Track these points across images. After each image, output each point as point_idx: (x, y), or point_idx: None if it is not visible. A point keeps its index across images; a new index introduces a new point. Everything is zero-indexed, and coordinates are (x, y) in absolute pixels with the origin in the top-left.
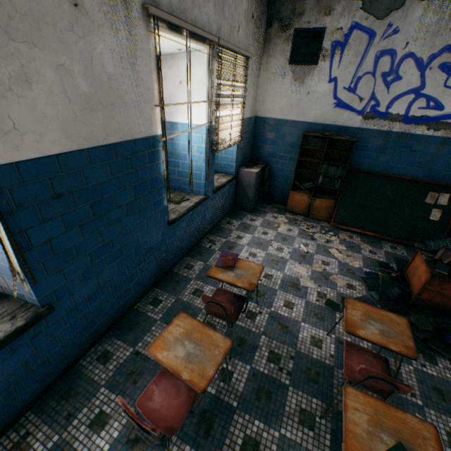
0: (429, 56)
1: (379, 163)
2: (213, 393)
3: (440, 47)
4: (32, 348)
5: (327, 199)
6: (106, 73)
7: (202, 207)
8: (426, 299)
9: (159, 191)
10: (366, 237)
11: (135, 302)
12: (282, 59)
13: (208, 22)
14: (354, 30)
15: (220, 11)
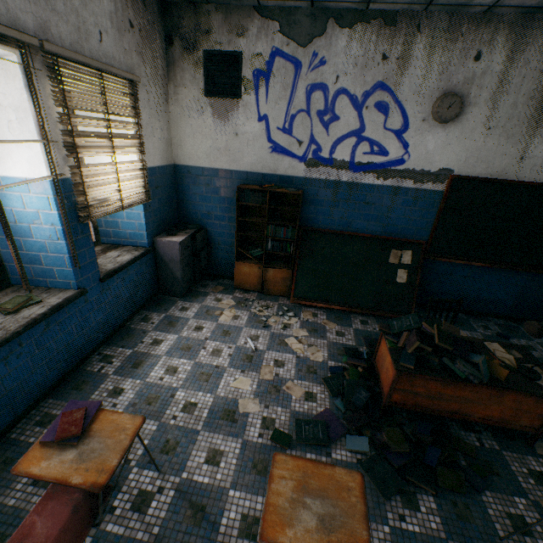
0: (363, 93)
1: (334, 220)
2: None
3: (372, 84)
4: None
5: (282, 268)
6: None
7: (76, 309)
8: (399, 401)
9: None
10: (333, 313)
11: None
12: (195, 89)
13: (7, 9)
14: (277, 57)
15: None
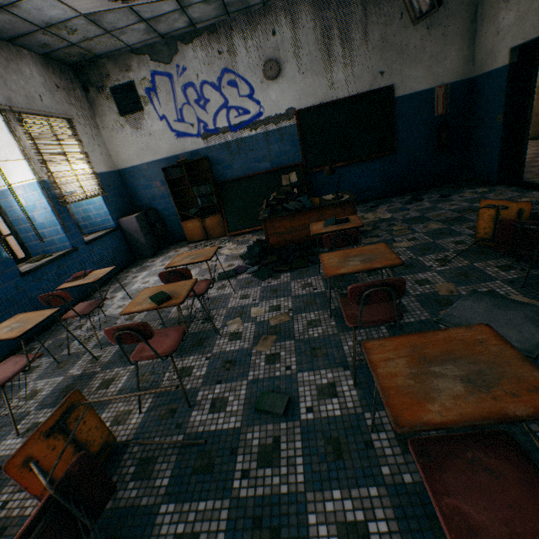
0: (217, 80)
1: (237, 170)
2: (79, 374)
3: (220, 71)
4: None
5: (214, 215)
6: None
7: (75, 259)
8: (275, 243)
9: None
10: (257, 232)
11: (4, 359)
12: (113, 115)
13: None
14: (156, 76)
15: (4, 86)
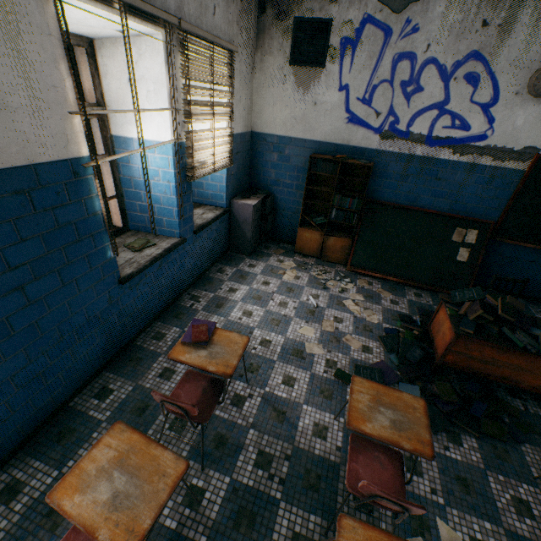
0: (453, 64)
1: (401, 194)
2: (173, 528)
3: (466, 53)
4: None
5: (342, 237)
6: None
7: (177, 254)
8: (451, 362)
9: (96, 238)
10: (387, 283)
11: (71, 397)
12: (280, 57)
13: None
14: (367, 25)
15: None
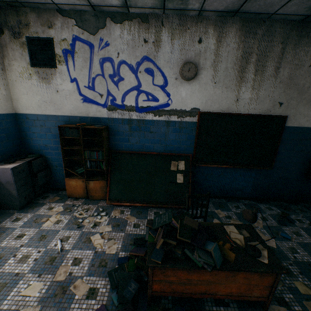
0: (136, 63)
1: (132, 144)
2: None
3: (141, 57)
4: None
5: (99, 180)
6: None
7: None
8: (160, 290)
9: None
10: (136, 208)
11: None
12: (24, 62)
13: None
14: (77, 41)
15: None
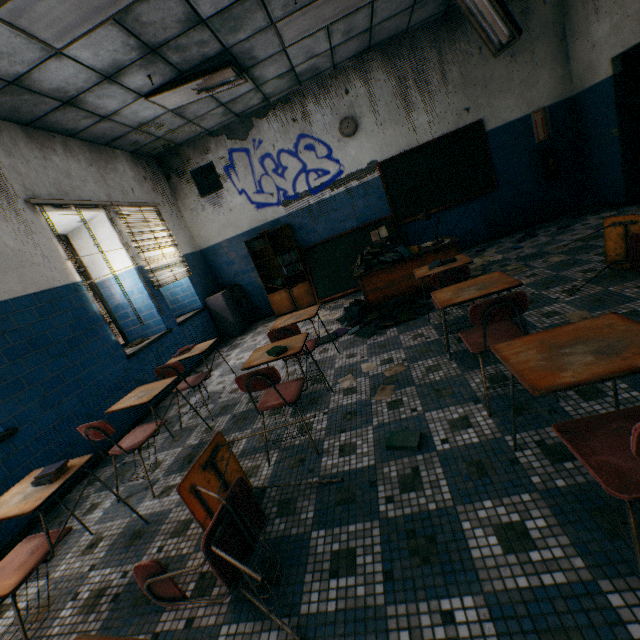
0: (294, 146)
1: (321, 233)
2: (197, 443)
3: (296, 138)
4: (6, 470)
5: (301, 283)
6: (10, 247)
7: (170, 341)
8: (375, 300)
9: (101, 328)
10: (350, 296)
11: (119, 440)
12: (194, 197)
13: (96, 195)
14: (233, 154)
15: (105, 185)
